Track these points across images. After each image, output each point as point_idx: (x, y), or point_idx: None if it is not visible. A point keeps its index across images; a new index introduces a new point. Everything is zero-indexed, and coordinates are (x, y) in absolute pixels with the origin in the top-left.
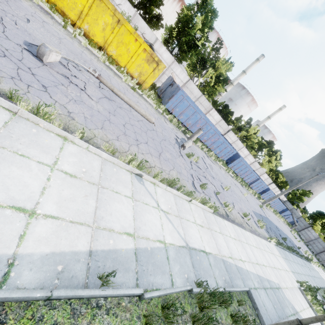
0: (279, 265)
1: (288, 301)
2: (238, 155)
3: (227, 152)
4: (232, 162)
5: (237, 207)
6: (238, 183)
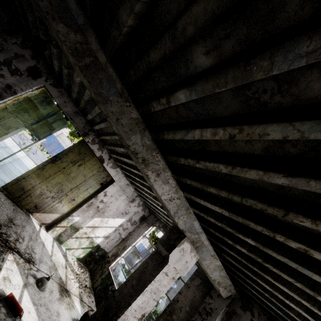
0: None
1: None
2: None
3: None
4: None
5: None
6: None
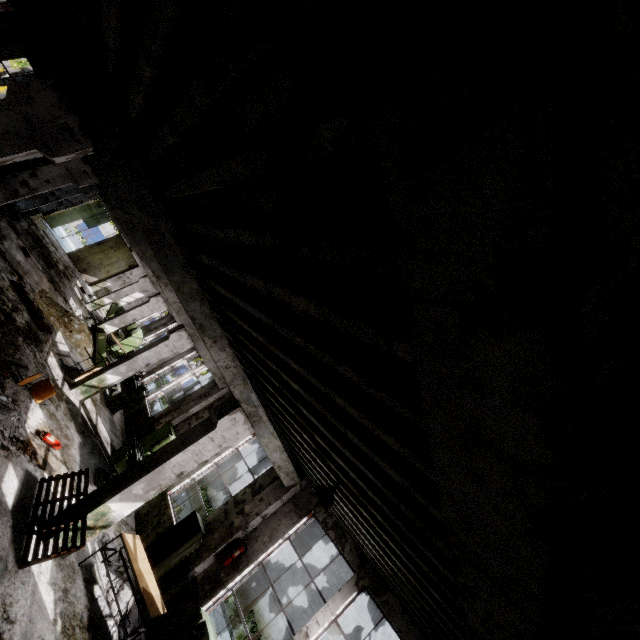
0: None
1: None
2: None
3: None
4: None
5: None
6: None
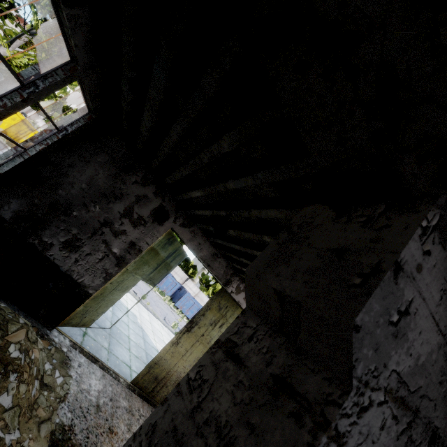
0: (166, 335)
1: (136, 320)
2: (185, 291)
3: (169, 284)
4: (179, 299)
5: (138, 293)
6: (184, 321)
